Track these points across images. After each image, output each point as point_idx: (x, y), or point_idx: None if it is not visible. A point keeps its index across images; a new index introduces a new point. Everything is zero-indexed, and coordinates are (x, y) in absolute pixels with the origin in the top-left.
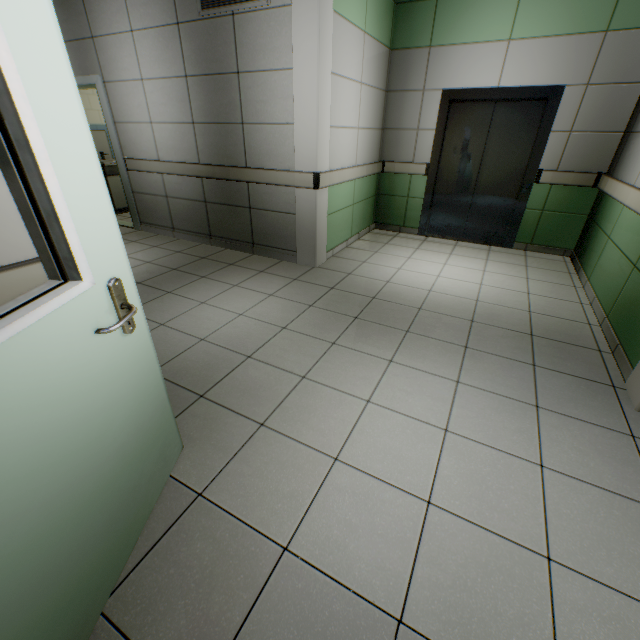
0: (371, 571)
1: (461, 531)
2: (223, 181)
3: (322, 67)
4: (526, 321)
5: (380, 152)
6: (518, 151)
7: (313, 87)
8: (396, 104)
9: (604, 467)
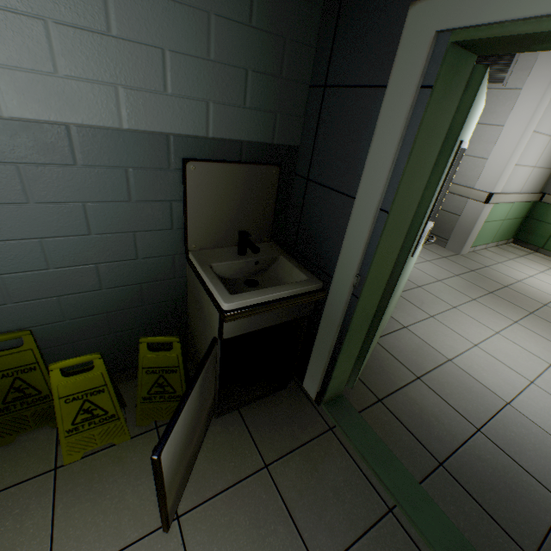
0: (494, 385)
1: (550, 398)
2: None
3: (528, 128)
4: None
5: (543, 186)
6: None
7: (515, 140)
8: None
9: None
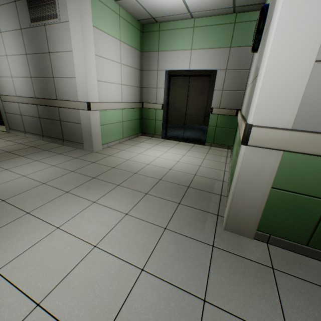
0: None
1: None
2: (47, 106)
3: (87, 51)
4: (190, 179)
5: (140, 98)
6: (202, 99)
7: (82, 59)
8: (146, 76)
9: (183, 268)
